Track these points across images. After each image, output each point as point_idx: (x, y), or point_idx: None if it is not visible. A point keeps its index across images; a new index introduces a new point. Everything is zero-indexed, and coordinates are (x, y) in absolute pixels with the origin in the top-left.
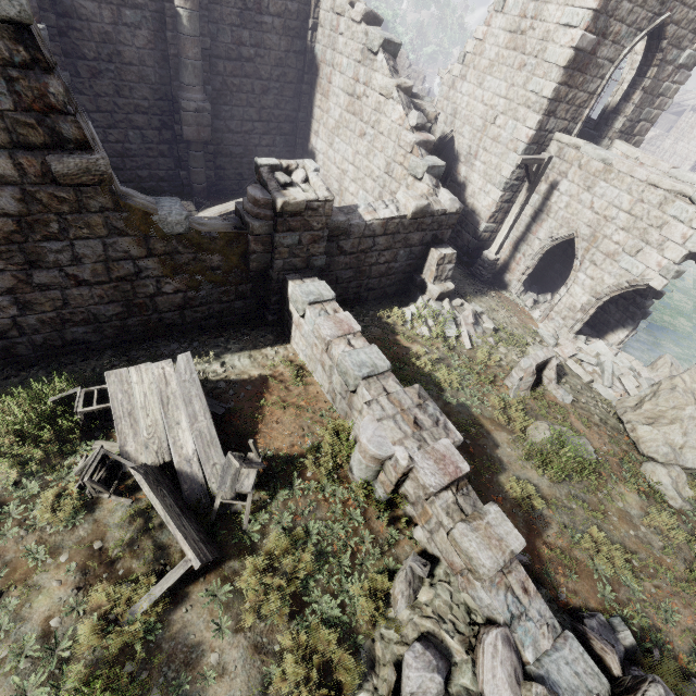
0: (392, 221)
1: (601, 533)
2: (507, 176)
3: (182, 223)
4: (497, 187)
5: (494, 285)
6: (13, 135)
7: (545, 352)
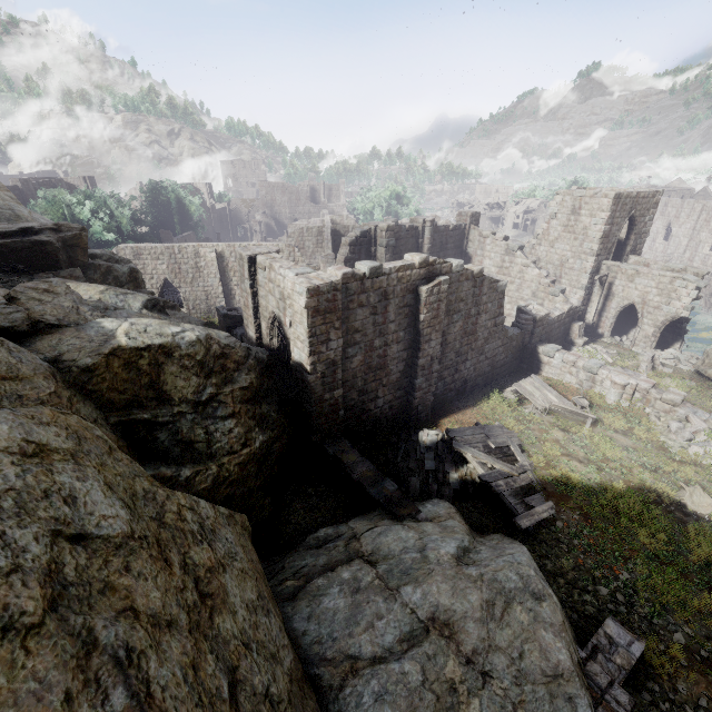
0: (560, 316)
1: (711, 402)
2: (585, 284)
3: (512, 332)
4: (581, 289)
5: (594, 337)
6: (493, 315)
7: (651, 353)
